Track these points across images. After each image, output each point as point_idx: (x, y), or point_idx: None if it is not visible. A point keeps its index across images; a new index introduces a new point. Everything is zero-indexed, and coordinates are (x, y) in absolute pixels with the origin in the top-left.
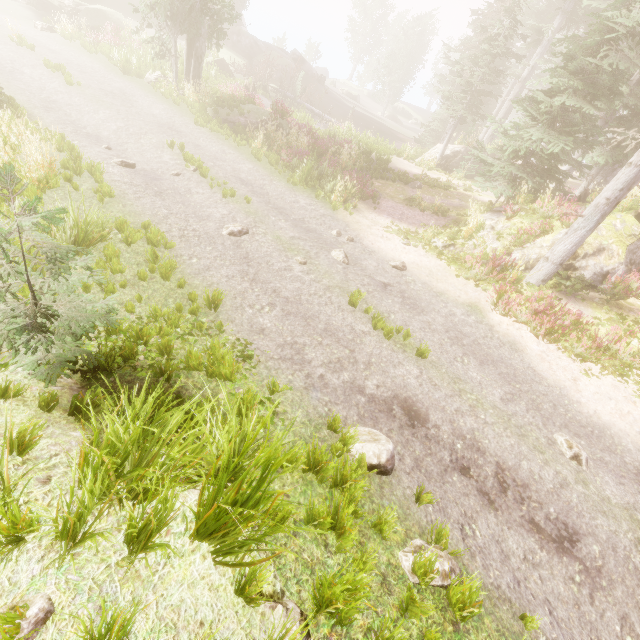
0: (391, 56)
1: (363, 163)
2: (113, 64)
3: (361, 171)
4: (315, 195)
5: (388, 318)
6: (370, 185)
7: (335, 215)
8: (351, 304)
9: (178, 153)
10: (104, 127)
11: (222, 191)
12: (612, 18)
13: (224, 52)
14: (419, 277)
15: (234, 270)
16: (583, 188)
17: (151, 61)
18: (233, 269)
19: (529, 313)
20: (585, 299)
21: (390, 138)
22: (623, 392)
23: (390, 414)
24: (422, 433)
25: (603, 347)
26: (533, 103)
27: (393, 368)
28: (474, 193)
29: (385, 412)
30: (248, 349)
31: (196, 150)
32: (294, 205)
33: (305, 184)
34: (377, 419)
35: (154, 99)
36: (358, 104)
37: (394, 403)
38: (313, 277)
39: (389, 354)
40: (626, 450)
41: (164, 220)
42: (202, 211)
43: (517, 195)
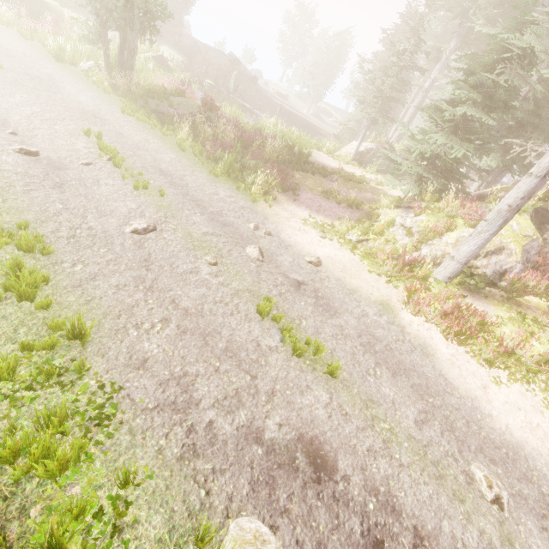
0: (315, 64)
1: (286, 156)
2: (48, 51)
3: (284, 163)
4: (236, 187)
5: (299, 326)
6: (291, 177)
7: (254, 207)
8: (260, 312)
9: (95, 141)
10: (17, 111)
11: (133, 183)
12: (506, 40)
13: (165, 49)
14: (333, 273)
15: (128, 277)
16: (477, 186)
17: (86, 51)
18: (127, 275)
19: (438, 314)
20: (487, 296)
21: (313, 133)
22: (530, 400)
23: (292, 466)
24: (329, 491)
25: (509, 351)
26: (438, 111)
27: (300, 396)
28: (385, 187)
29: (286, 465)
30: (111, 401)
31: (117, 138)
32: (213, 197)
33: (227, 176)
34: (275, 481)
35: (84, 86)
36: (287, 102)
37: (298, 448)
38: (222, 280)
39: (297, 376)
40: (542, 476)
41: (54, 217)
42: (106, 205)
43: (423, 193)
